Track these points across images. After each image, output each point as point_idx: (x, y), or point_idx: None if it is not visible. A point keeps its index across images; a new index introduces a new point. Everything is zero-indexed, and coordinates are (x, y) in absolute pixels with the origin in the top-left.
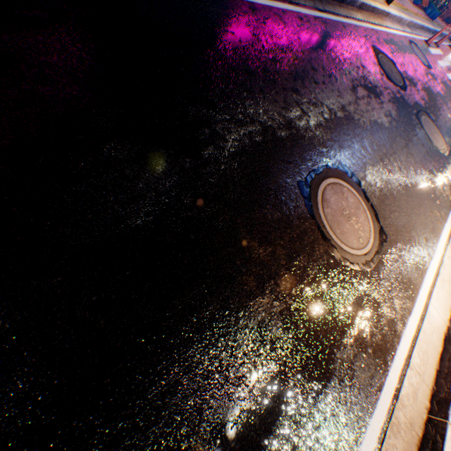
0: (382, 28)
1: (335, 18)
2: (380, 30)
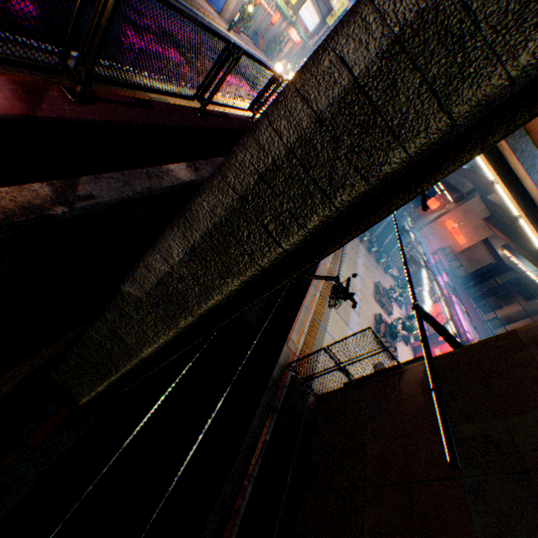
0: None
1: None
2: None
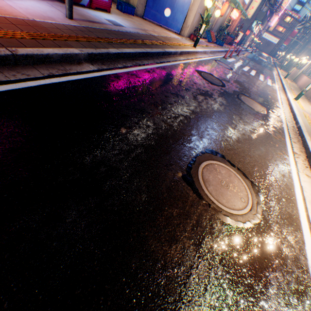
0: (197, 59)
1: (168, 64)
2: (197, 60)
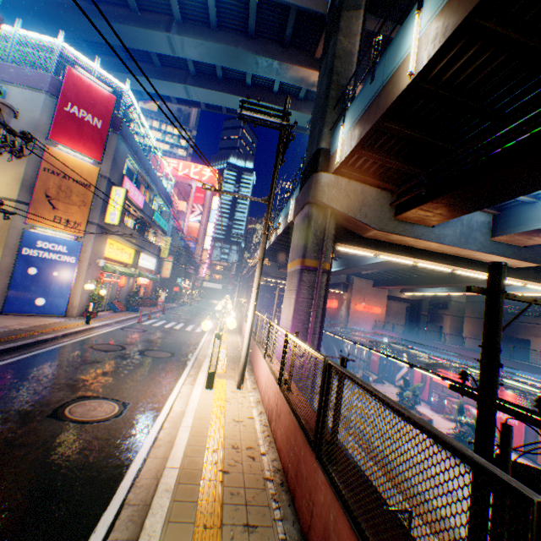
0: (93, 334)
1: (45, 349)
2: (92, 335)
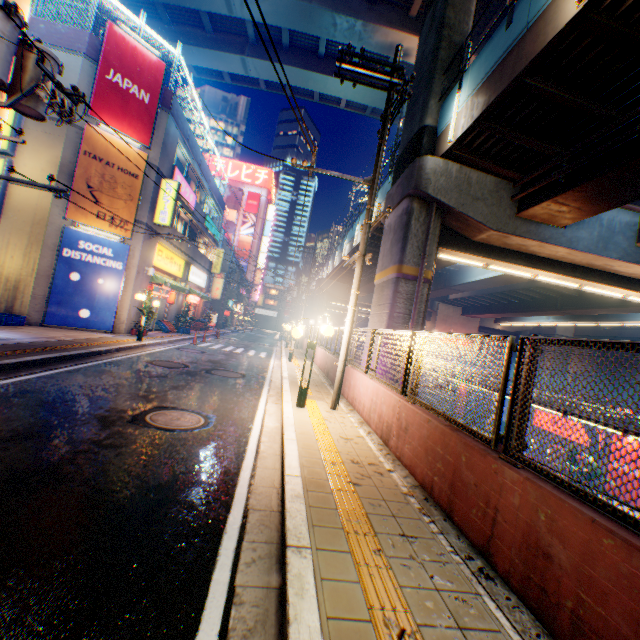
0: (147, 351)
1: (101, 362)
2: (147, 353)
